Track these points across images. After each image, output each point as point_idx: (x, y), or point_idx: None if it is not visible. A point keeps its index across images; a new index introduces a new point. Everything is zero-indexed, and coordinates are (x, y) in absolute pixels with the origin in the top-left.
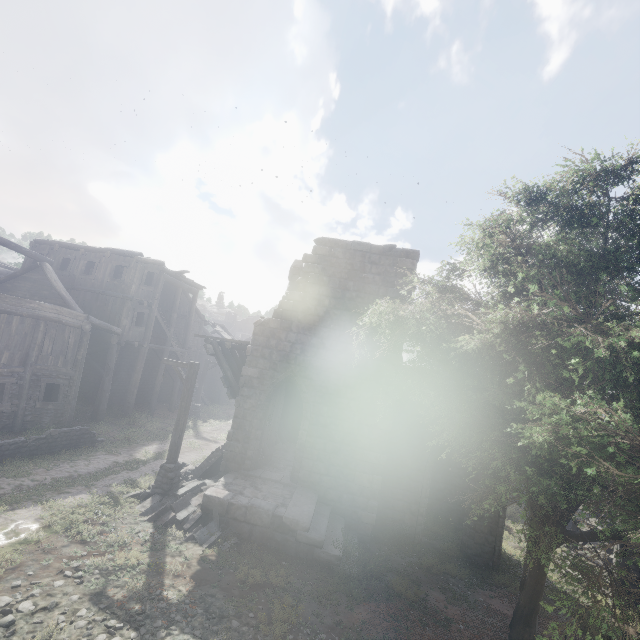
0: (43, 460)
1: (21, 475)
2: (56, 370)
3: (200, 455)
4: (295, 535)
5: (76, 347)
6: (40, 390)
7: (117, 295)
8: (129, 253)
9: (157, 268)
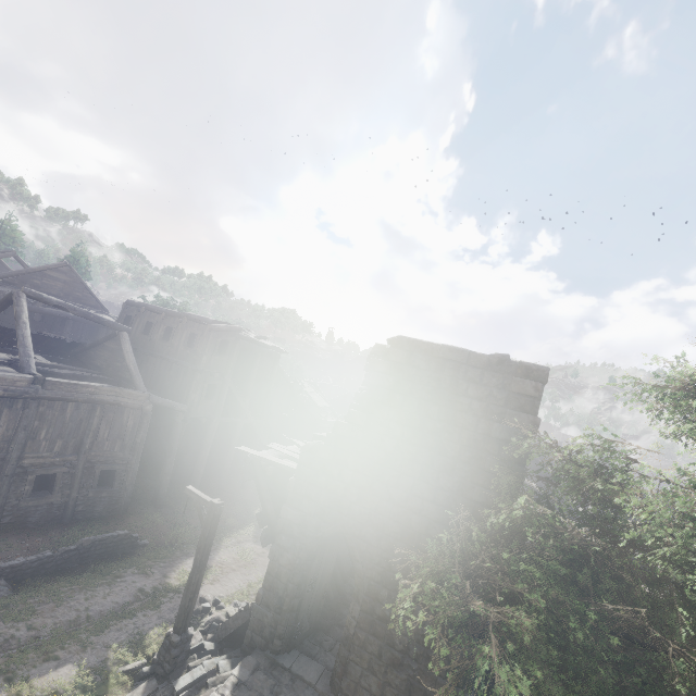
0: (63, 583)
1: (20, 618)
2: (112, 455)
3: (246, 580)
4: None
5: (135, 429)
6: (94, 477)
7: (188, 366)
8: (203, 320)
9: (233, 334)
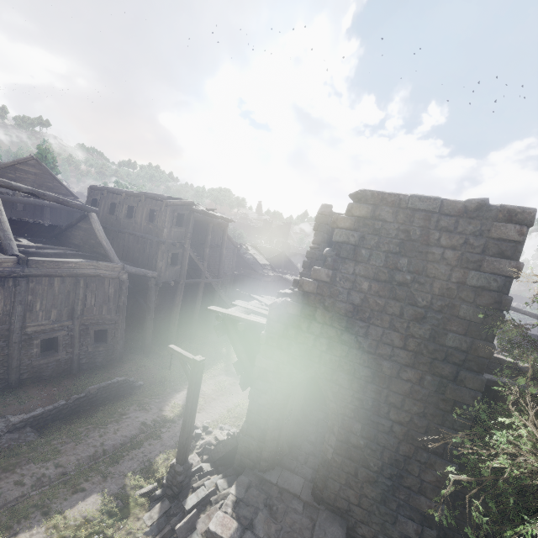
0: (79, 424)
1: (47, 459)
2: (101, 318)
3: (225, 406)
4: None
5: (117, 295)
6: (90, 336)
7: (152, 239)
8: (159, 197)
9: (186, 208)
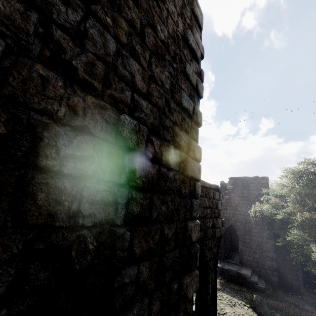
0: None
1: None
2: None
3: None
4: (246, 279)
5: None
6: None
7: None
8: None
9: None
